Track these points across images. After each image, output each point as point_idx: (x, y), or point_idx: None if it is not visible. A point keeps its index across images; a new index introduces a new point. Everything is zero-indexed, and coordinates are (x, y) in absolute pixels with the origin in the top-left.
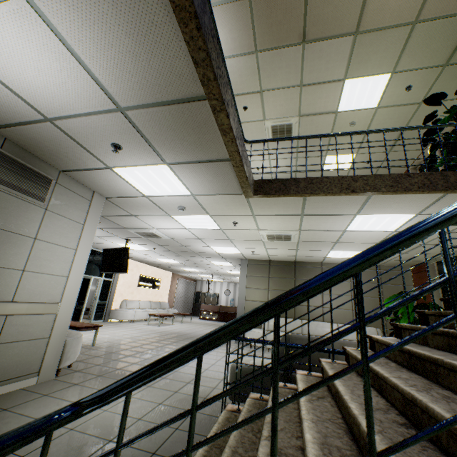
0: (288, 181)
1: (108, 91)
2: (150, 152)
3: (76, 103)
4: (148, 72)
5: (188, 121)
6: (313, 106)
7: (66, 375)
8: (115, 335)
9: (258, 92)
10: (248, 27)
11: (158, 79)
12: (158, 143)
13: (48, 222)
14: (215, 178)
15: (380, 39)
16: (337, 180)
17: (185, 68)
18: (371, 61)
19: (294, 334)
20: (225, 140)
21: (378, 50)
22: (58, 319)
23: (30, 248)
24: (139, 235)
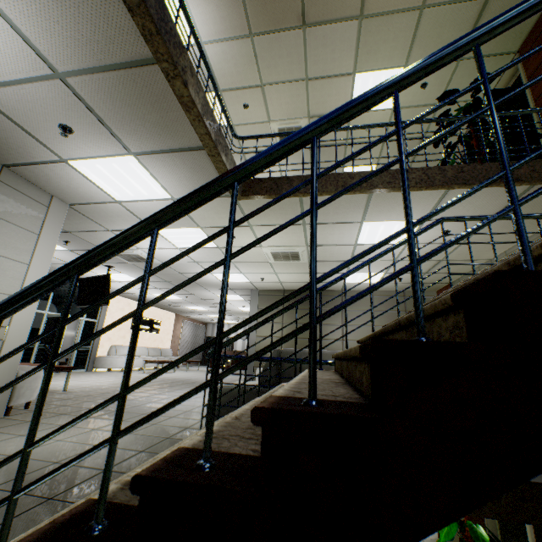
0: (281, 180)
1: (38, 48)
2: (109, 137)
3: (2, 65)
4: (81, 23)
5: (144, 93)
6: (323, 105)
7: (20, 415)
8: (97, 382)
9: (258, 86)
10: (238, 4)
11: (95, 34)
12: (115, 124)
13: None
14: (194, 175)
15: (387, 26)
16: (333, 177)
17: (123, 20)
18: (381, 51)
19: (285, 349)
20: (190, 118)
21: (386, 39)
22: (6, 346)
23: None
24: (122, 259)
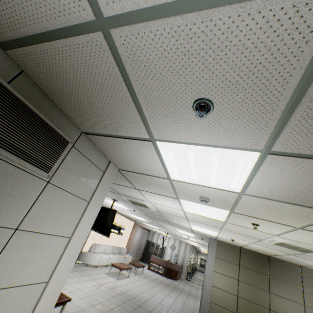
0: None
1: None
2: (261, 126)
3: None
4: None
5: None
6: None
7: None
8: (80, 295)
9: None
10: None
11: None
12: None
13: (45, 200)
14: None
15: None
16: None
17: None
18: None
19: None
20: None
21: None
22: None
23: (0, 247)
24: (129, 201)
